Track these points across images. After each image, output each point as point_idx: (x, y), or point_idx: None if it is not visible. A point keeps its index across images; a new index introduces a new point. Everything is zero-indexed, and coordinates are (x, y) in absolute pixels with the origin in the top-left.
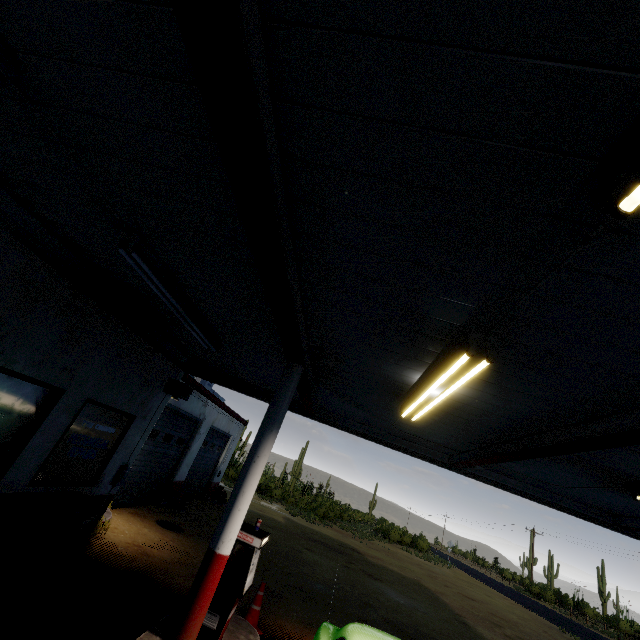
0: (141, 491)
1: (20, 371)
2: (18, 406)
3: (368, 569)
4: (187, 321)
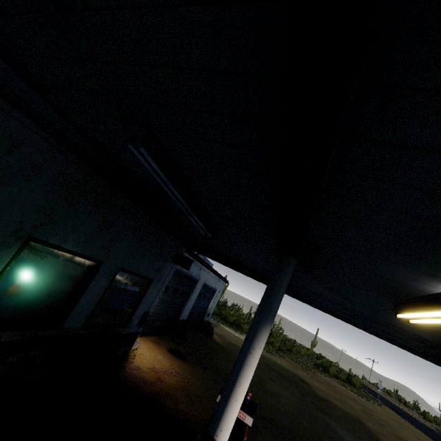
0: (158, 325)
1: (70, 248)
2: (71, 273)
3: (317, 402)
4: (189, 212)
